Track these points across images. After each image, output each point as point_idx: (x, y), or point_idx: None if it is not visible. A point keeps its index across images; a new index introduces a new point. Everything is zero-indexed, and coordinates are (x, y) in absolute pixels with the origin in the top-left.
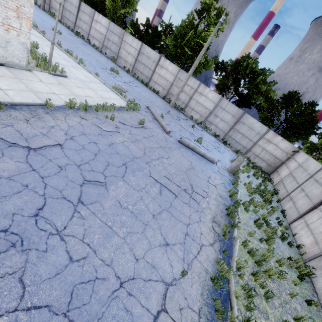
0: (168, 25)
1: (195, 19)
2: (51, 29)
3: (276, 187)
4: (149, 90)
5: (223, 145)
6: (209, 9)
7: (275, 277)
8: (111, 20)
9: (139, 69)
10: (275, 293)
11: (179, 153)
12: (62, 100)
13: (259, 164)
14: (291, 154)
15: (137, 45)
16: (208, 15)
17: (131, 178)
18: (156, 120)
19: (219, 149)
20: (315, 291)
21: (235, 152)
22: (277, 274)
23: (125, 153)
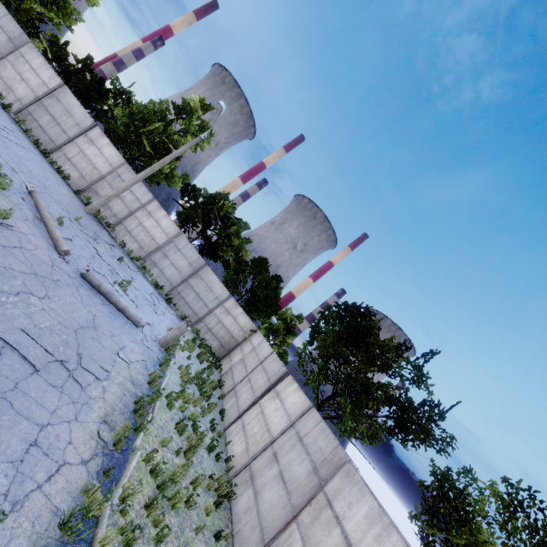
0: (126, 92)
1: (170, 113)
2: None
3: (224, 378)
4: (47, 164)
5: (164, 304)
6: (191, 113)
7: (183, 508)
8: (2, 0)
9: (38, 118)
10: (175, 532)
11: (75, 296)
12: None
13: (210, 342)
14: (249, 333)
15: (51, 79)
16: (189, 120)
17: None
18: (42, 222)
19: (155, 308)
20: (231, 520)
21: (181, 318)
22: (185, 499)
23: None
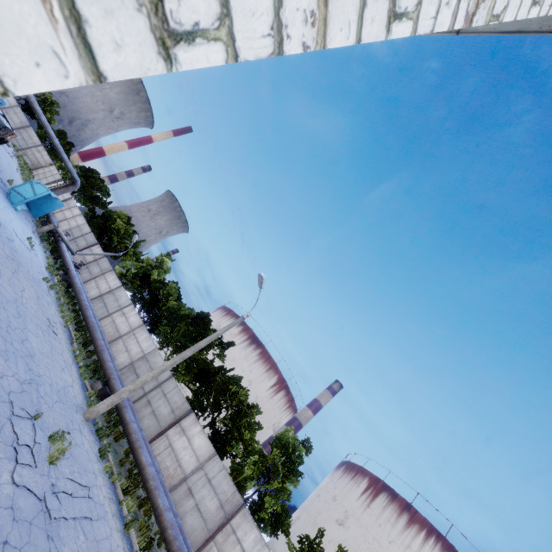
0: None
1: None
2: None
3: (34, 177)
4: None
5: None
6: None
7: None
8: None
9: None
10: None
11: None
12: None
13: (27, 161)
14: (49, 165)
15: None
16: None
17: None
18: None
19: None
20: None
21: (13, 145)
22: None
23: None
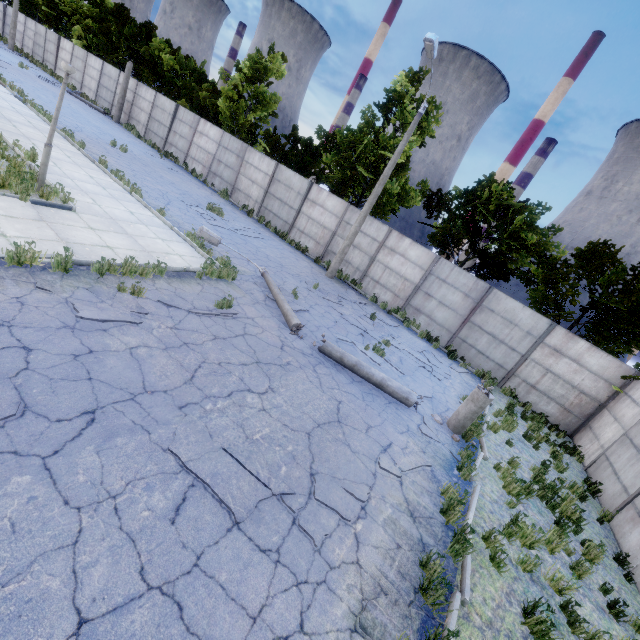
0: (332, 135)
1: (377, 119)
2: (110, 145)
3: (594, 474)
4: (286, 245)
5: (446, 360)
6: (400, 99)
7: None
8: (228, 131)
9: (271, 208)
10: None
11: (310, 379)
12: (10, 249)
13: (541, 407)
14: (620, 383)
15: (269, 166)
16: (401, 110)
17: (81, 460)
18: (274, 301)
19: (433, 370)
20: None
21: (477, 376)
22: None
23: (118, 377)
